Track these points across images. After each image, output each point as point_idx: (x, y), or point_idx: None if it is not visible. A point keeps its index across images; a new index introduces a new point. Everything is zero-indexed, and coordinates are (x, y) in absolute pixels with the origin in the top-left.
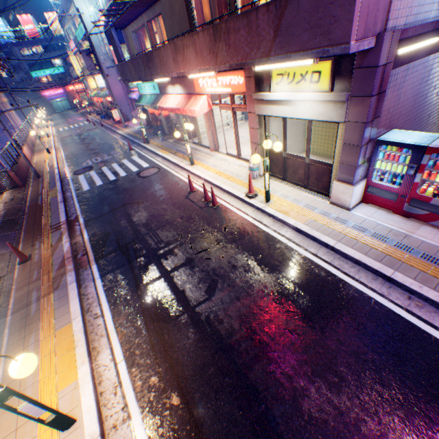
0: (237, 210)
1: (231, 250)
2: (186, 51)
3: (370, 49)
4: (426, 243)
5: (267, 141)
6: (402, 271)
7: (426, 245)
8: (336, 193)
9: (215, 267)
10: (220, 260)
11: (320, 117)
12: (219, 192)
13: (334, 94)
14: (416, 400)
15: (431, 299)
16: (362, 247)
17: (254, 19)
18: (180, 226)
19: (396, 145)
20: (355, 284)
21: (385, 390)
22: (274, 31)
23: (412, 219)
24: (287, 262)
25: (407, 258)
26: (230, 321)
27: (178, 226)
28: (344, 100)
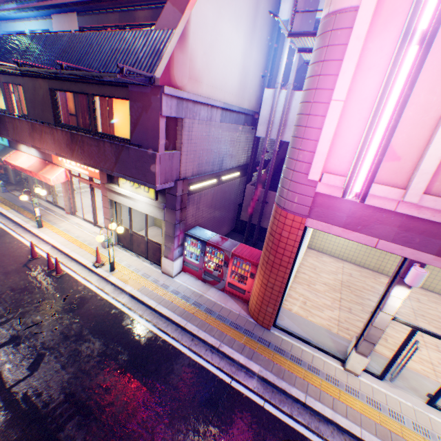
0: (83, 279)
1: (67, 320)
2: (45, 135)
3: (173, 186)
4: (210, 299)
5: (113, 224)
6: (192, 321)
7: (210, 301)
8: (165, 265)
9: (45, 341)
10: (53, 332)
11: (152, 213)
12: (68, 259)
13: (157, 203)
14: (178, 407)
15: (202, 338)
16: (174, 307)
17: (103, 145)
18: (11, 298)
19: (194, 238)
20: (164, 335)
21: (162, 408)
22: (116, 158)
23: (208, 283)
24: (118, 325)
25: (197, 312)
26: (51, 391)
27: (8, 299)
28: (163, 208)
